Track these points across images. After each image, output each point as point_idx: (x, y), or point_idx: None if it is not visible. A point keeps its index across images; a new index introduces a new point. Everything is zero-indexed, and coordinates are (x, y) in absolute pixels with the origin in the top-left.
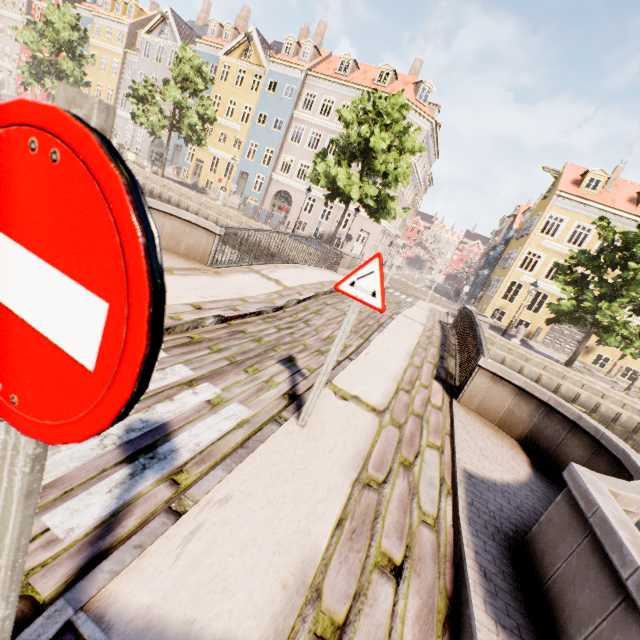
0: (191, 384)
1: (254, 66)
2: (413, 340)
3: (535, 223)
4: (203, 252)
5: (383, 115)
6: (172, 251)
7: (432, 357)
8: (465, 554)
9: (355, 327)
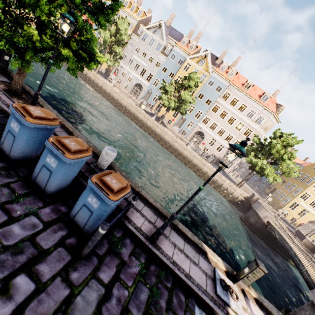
0: None
1: (204, 70)
2: None
3: (312, 181)
4: None
5: (290, 146)
6: None
7: None
8: None
9: None
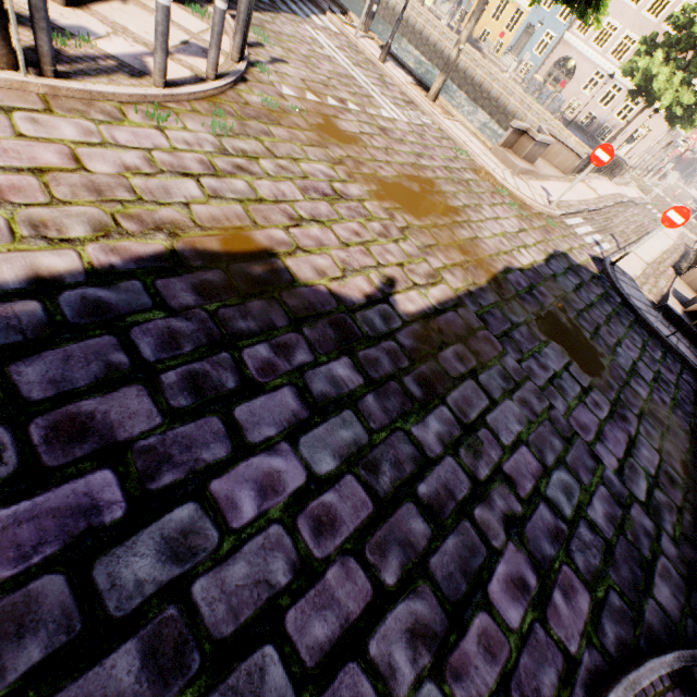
0: (594, 233)
1: None
2: (665, 247)
3: None
4: (567, 167)
5: None
6: (549, 163)
7: (673, 258)
8: (669, 292)
9: (633, 230)
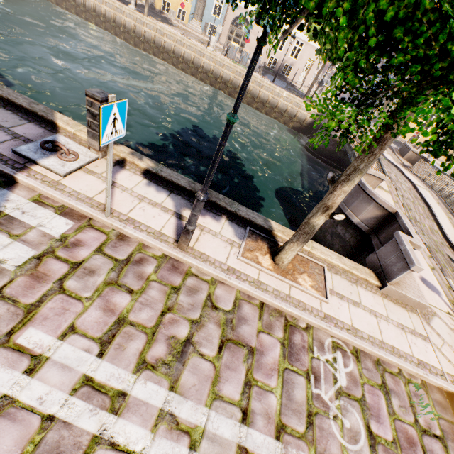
0: None
1: None
2: (443, 213)
3: None
4: None
5: None
6: None
7: None
8: None
9: (424, 213)
